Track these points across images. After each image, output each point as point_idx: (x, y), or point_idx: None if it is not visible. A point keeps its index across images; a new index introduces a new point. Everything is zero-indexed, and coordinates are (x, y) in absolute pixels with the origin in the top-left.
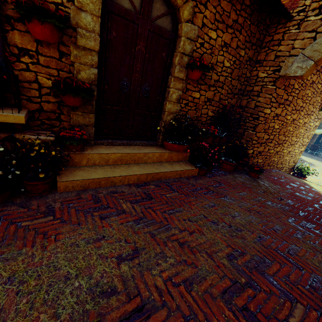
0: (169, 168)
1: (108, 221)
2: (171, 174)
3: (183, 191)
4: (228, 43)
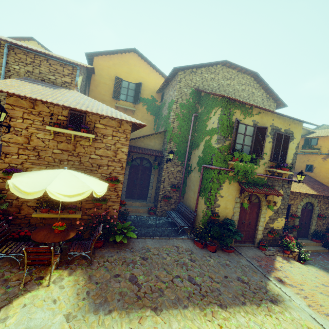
0: (318, 248)
1: (318, 259)
2: (320, 251)
3: (328, 256)
4: (327, 207)
